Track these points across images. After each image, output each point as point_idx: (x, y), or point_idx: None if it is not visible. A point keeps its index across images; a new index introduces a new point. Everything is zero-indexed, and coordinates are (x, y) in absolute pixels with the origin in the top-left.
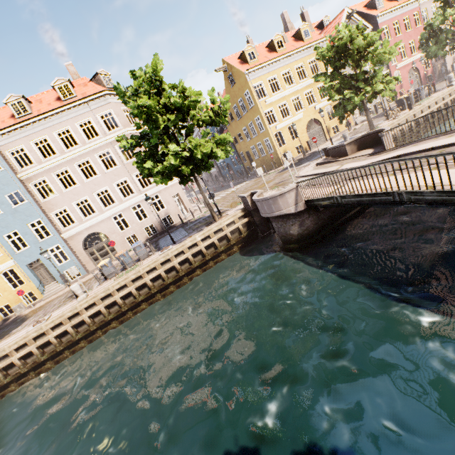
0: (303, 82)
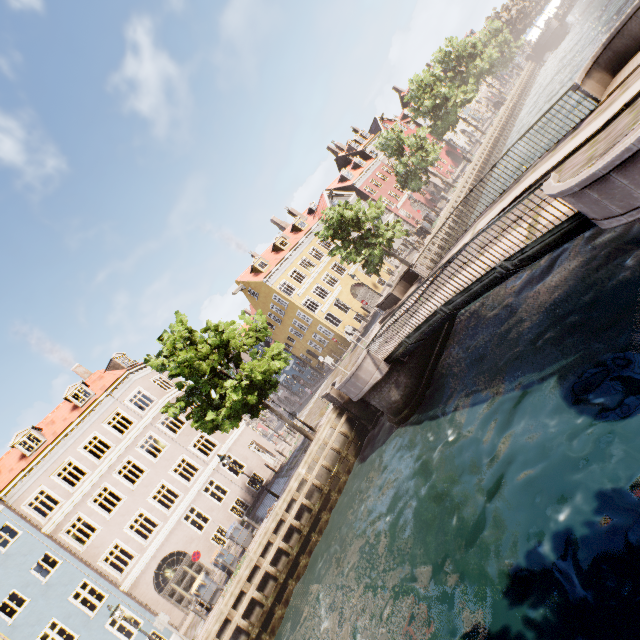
0: (323, 260)
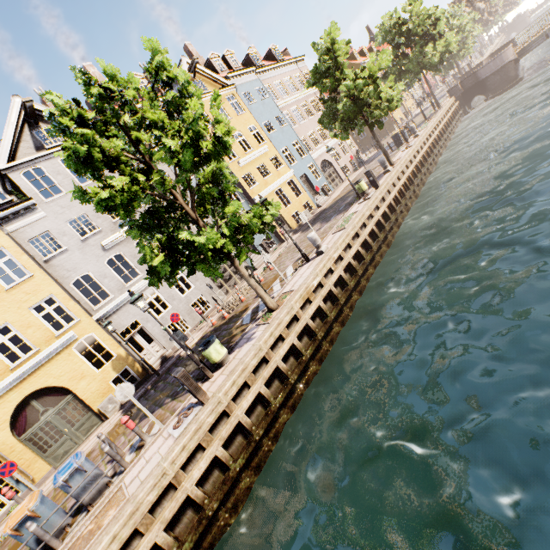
0: None
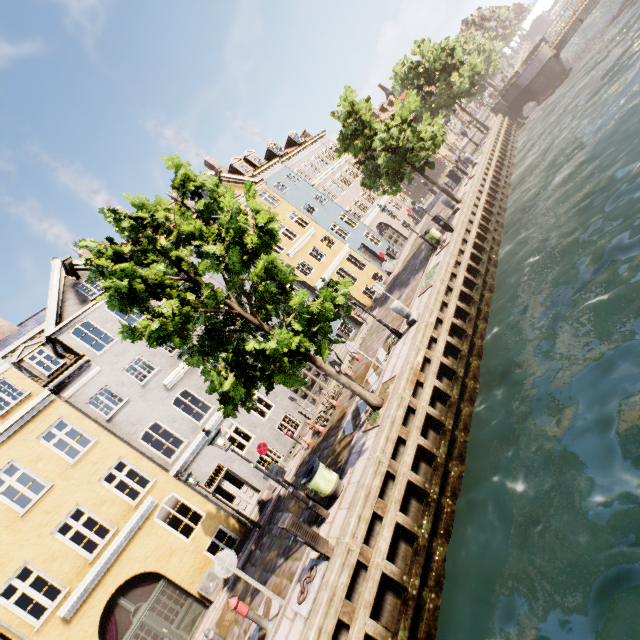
0: None
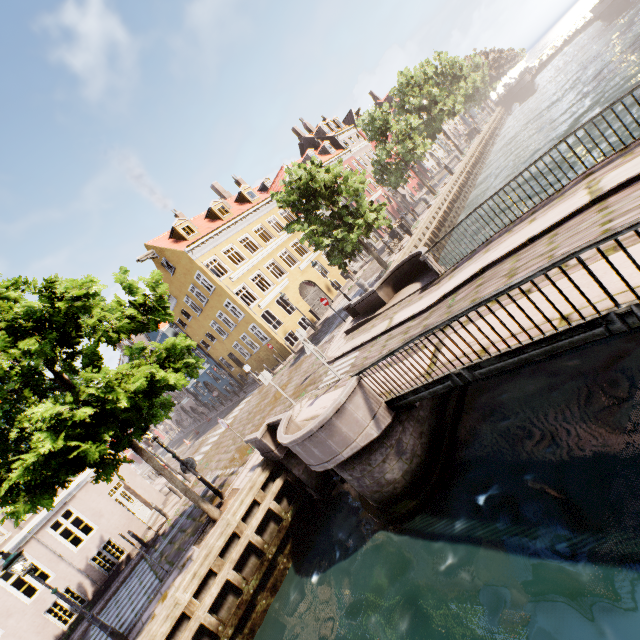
0: (270, 243)
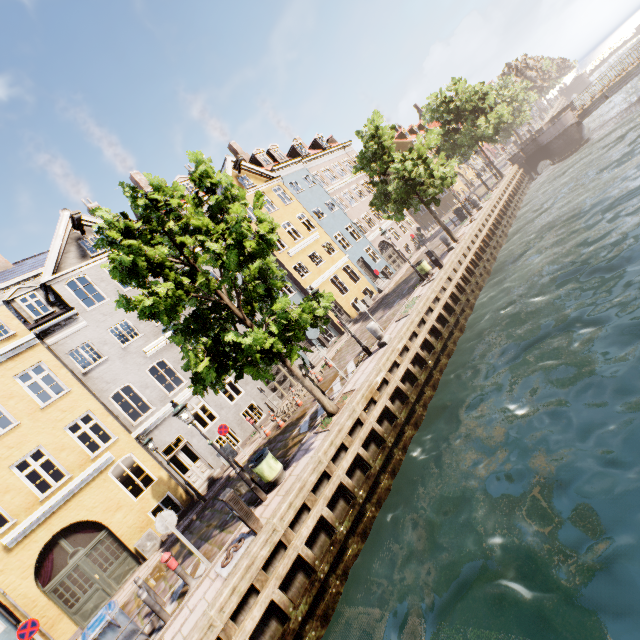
0: None
